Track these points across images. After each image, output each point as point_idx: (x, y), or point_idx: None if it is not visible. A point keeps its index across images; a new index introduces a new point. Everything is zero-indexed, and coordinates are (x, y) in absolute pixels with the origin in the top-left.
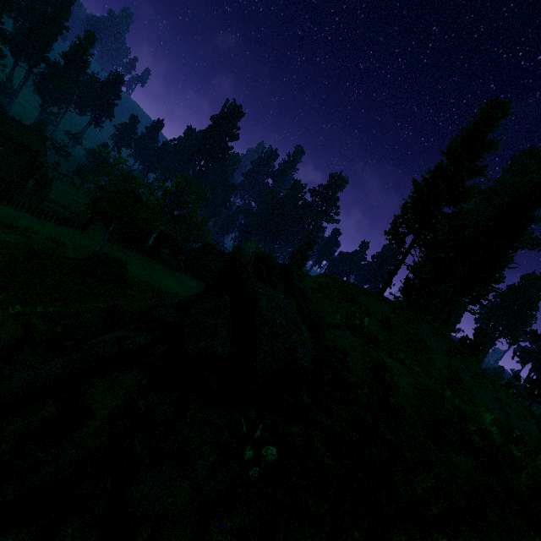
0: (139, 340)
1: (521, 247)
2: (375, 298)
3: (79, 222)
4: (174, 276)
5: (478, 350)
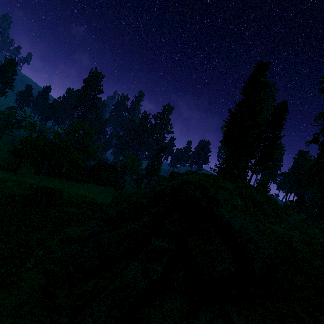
0: (158, 269)
1: (283, 135)
2: (226, 181)
3: (8, 165)
4: (84, 187)
5: (267, 191)
